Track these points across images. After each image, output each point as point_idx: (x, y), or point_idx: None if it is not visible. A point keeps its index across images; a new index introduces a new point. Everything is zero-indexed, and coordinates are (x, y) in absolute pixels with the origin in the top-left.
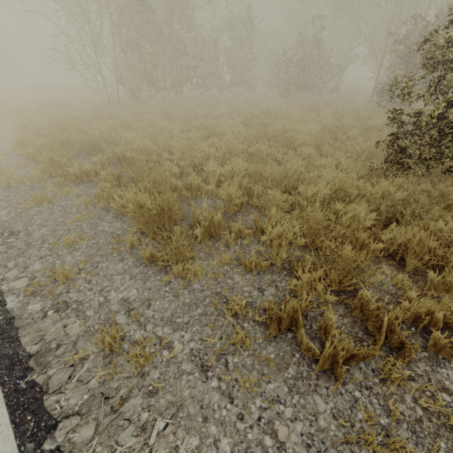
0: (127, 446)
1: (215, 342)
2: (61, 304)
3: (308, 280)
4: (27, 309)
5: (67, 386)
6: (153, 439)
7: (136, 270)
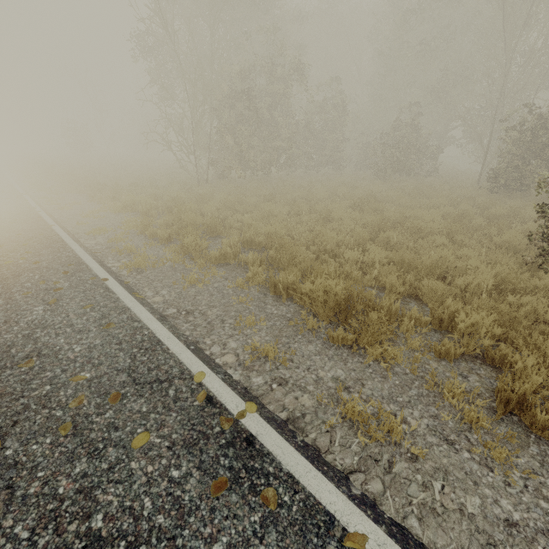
0: (421, 497)
1: (446, 420)
2: (279, 378)
3: (525, 365)
4: (254, 381)
5: (334, 448)
6: (438, 495)
7: (330, 352)
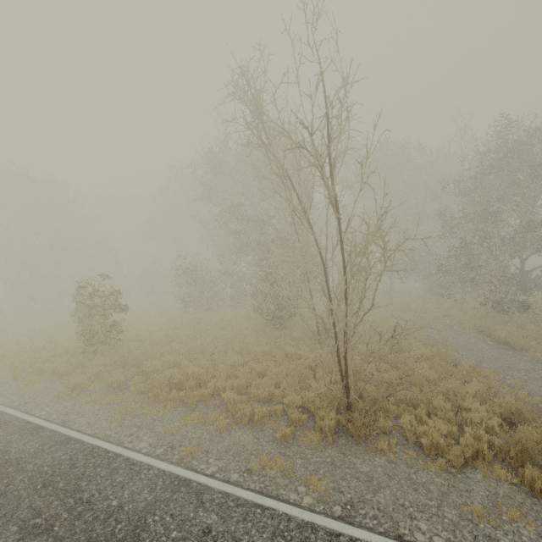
0: None
1: None
2: None
3: None
4: None
5: None
6: None
7: None
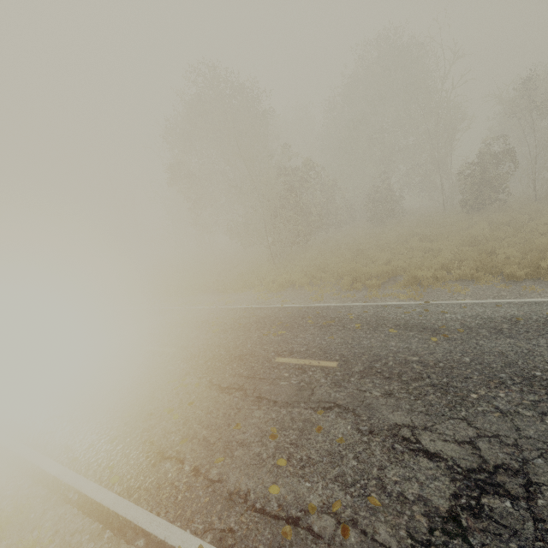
0: None
1: None
2: None
3: None
4: None
5: None
6: None
7: None
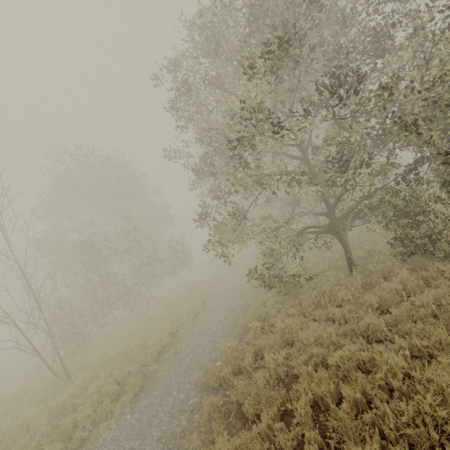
0: None
1: None
2: None
3: None
4: None
5: None
6: None
7: None
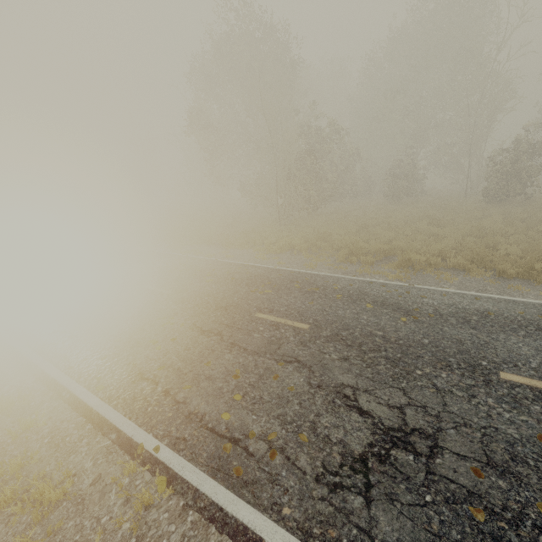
0: None
1: None
2: None
3: None
4: None
5: None
6: None
7: None
